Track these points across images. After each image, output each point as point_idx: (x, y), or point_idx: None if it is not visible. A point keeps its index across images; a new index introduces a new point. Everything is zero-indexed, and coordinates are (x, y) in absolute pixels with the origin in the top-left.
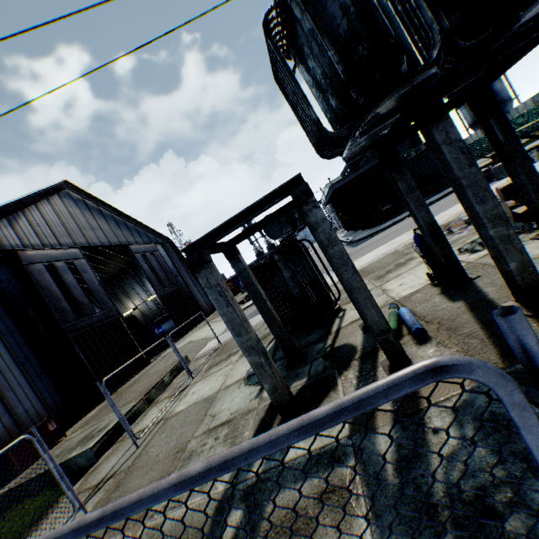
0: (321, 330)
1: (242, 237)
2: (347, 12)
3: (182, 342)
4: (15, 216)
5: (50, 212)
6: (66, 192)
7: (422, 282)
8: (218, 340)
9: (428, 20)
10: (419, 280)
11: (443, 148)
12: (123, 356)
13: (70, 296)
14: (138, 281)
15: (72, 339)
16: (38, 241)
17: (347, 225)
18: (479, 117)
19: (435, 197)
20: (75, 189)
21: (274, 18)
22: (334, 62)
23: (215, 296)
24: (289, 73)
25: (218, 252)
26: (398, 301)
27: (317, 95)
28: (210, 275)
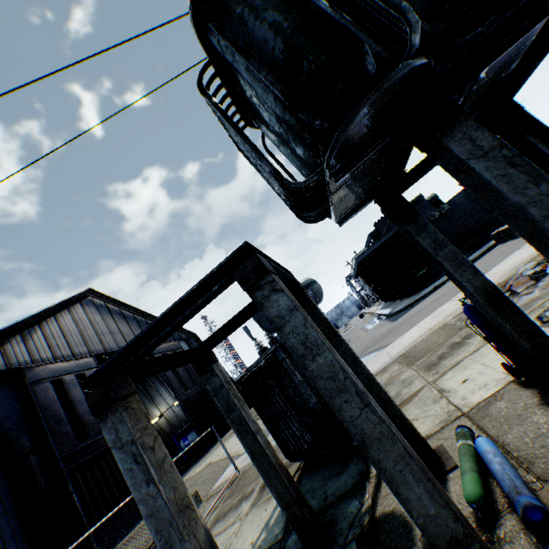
0: (356, 466)
1: (217, 339)
2: (279, 29)
3: (203, 462)
4: (30, 331)
5: (68, 322)
6: (89, 299)
7: (498, 377)
8: (235, 466)
9: (392, 1)
10: (492, 372)
11: (473, 164)
12: (129, 490)
13: (75, 415)
14: (163, 383)
15: (67, 474)
16: (49, 354)
17: (383, 296)
18: (511, 139)
19: (476, 253)
20: (98, 295)
21: (213, 77)
22: (269, 85)
23: (128, 462)
24: (231, 125)
25: (178, 365)
26: (468, 414)
27: (286, 153)
28: (120, 424)
